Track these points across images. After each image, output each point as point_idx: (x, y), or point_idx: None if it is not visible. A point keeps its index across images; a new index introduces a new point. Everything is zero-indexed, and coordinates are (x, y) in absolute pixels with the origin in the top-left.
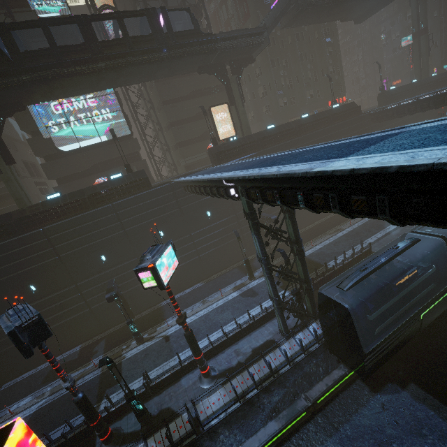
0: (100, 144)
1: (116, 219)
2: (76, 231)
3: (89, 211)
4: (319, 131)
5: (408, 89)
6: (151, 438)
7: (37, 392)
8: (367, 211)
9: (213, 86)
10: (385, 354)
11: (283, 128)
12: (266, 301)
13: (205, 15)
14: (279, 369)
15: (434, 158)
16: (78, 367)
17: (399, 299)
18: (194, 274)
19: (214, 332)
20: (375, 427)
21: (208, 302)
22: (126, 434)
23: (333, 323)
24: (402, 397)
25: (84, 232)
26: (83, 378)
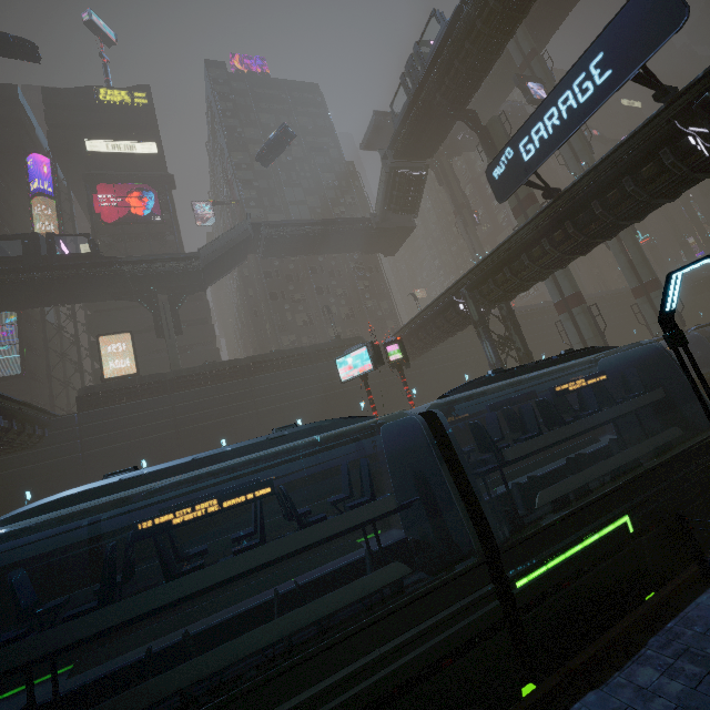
0: None
1: None
2: None
3: None
4: (285, 372)
5: None
6: None
7: None
8: None
9: (185, 321)
10: None
11: (221, 365)
12: None
13: (176, 248)
14: None
15: None
16: None
17: None
18: None
19: None
20: None
21: None
22: None
23: None
24: None
25: None
26: None
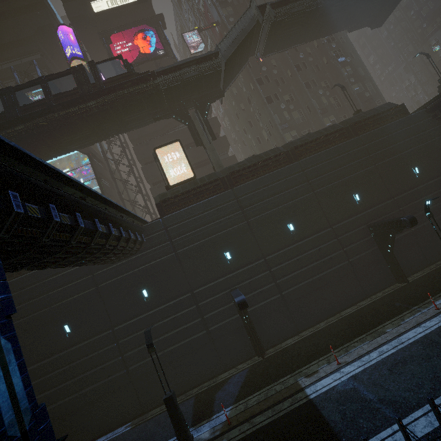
0: None
1: None
2: None
3: None
4: (330, 149)
5: None
6: None
7: None
8: None
9: None
10: None
11: (266, 155)
12: None
13: None
14: None
15: None
16: None
17: None
18: (120, 405)
19: None
20: None
21: None
22: None
23: None
24: None
25: None
26: None
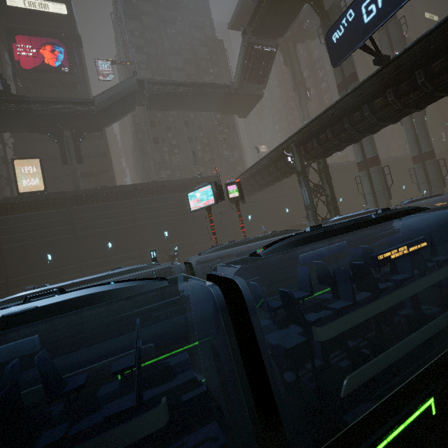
0: None
1: None
2: None
3: None
4: (157, 197)
5: None
6: None
7: None
8: None
9: (90, 153)
10: None
11: (110, 189)
12: None
13: (82, 95)
14: None
15: None
16: None
17: None
18: None
19: None
20: None
21: None
22: None
23: None
24: None
25: None
26: None
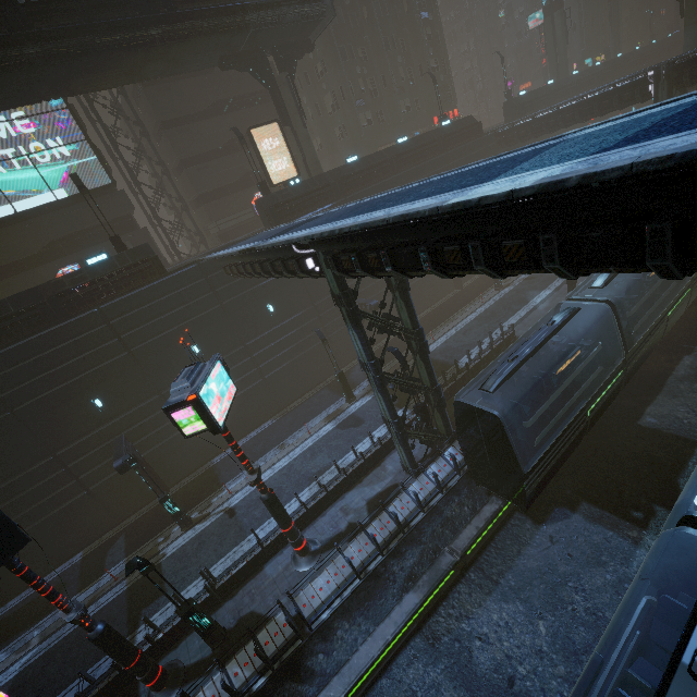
0: (54, 204)
1: (110, 334)
2: (37, 363)
3: (57, 325)
4: (426, 164)
5: (543, 95)
6: (231, 662)
7: (15, 644)
8: (524, 264)
9: (248, 94)
10: (548, 471)
11: (372, 160)
12: (377, 429)
13: None
14: (410, 520)
15: (630, 158)
16: (84, 588)
17: (559, 395)
18: (260, 408)
19: (306, 489)
20: (544, 567)
21: (289, 445)
22: (189, 666)
23: (479, 441)
24: (574, 522)
25: (54, 362)
26: (97, 602)
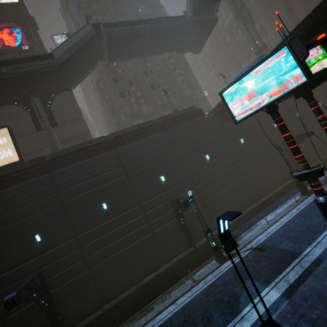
0: None
1: None
2: None
3: None
4: (143, 140)
5: None
6: None
7: None
8: None
9: (65, 121)
10: None
11: (90, 143)
12: None
13: None
14: None
15: None
16: None
17: None
18: None
19: None
20: None
21: None
22: None
23: None
24: None
25: None
26: None
